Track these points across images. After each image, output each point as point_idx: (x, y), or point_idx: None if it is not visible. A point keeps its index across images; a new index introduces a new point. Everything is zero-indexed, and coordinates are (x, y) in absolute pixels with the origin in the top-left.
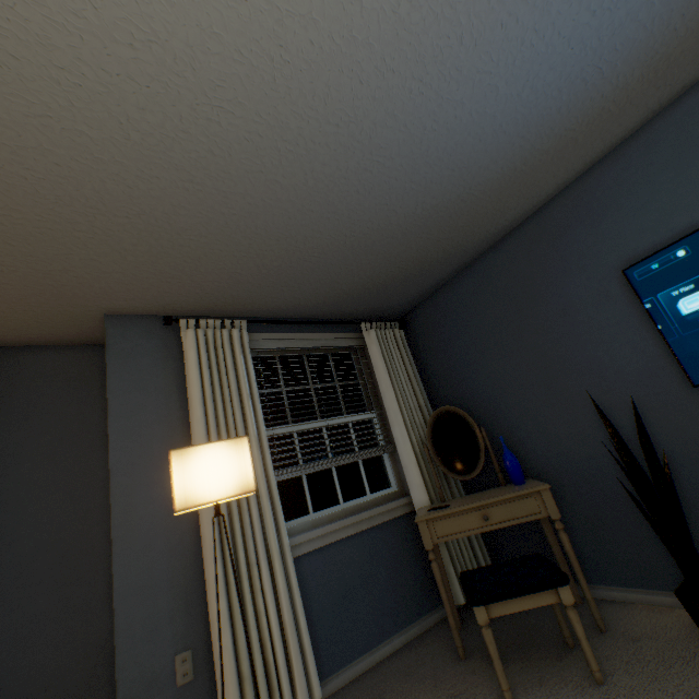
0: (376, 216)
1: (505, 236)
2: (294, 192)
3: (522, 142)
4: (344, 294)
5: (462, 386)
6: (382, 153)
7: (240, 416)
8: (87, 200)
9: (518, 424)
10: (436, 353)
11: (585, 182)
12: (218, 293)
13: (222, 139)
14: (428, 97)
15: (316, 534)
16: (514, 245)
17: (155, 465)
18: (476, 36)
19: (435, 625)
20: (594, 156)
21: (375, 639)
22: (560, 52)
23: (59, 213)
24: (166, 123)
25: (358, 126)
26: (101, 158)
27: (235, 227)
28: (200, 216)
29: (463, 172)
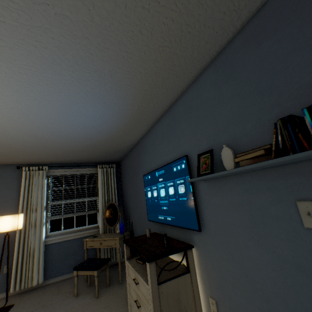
0: (70, 147)
1: (134, 147)
2: (32, 145)
3: (104, 133)
4: (84, 158)
5: (126, 193)
6: (52, 138)
7: (36, 200)
8: None
9: (132, 212)
10: (123, 179)
11: (144, 139)
12: (34, 160)
13: None
14: (52, 131)
15: (58, 237)
16: (134, 151)
17: (8, 213)
18: (51, 123)
19: None
20: (142, 133)
21: (73, 270)
22: (87, 122)
23: None
24: None
25: (36, 136)
26: None
27: (21, 151)
28: (7, 150)
29: (90, 138)
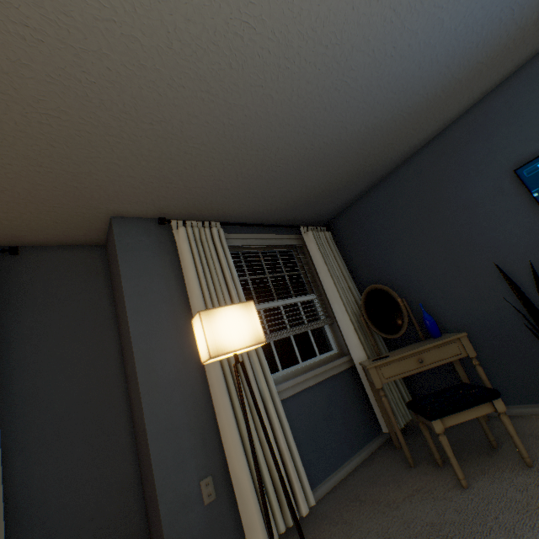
0: (332, 132)
1: (414, 154)
2: (280, 107)
3: (446, 71)
4: (292, 202)
5: (380, 271)
6: (351, 74)
7: (227, 294)
8: (124, 105)
9: (429, 295)
10: (357, 248)
11: (480, 108)
12: (202, 198)
13: (240, 53)
14: (395, 26)
15: (289, 385)
16: (422, 160)
17: (165, 335)
18: None
19: (377, 449)
20: (489, 87)
21: (338, 461)
22: None
23: (98, 117)
24: (203, 35)
25: (341, 48)
26: (144, 66)
27: (229, 137)
28: (206, 126)
29: (401, 95)
